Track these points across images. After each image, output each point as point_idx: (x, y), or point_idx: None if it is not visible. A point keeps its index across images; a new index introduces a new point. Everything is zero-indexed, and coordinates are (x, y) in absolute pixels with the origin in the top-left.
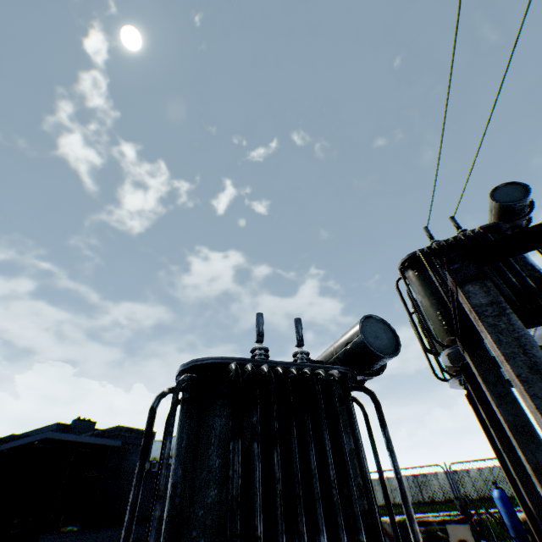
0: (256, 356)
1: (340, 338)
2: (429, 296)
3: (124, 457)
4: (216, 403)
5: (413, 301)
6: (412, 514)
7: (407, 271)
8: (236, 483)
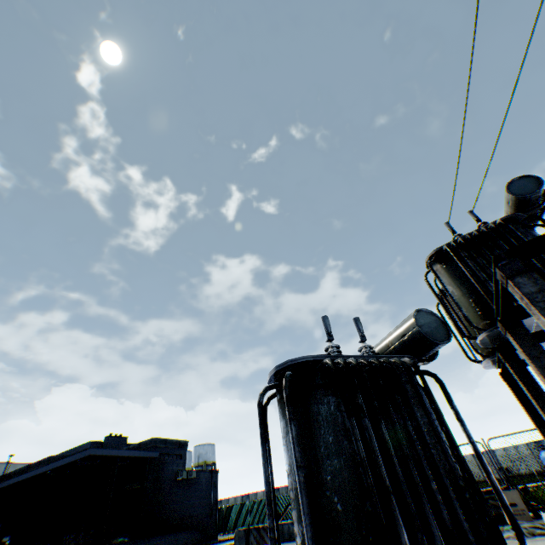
0: (330, 353)
1: (393, 331)
2: (460, 286)
3: (162, 468)
4: (316, 394)
5: (446, 292)
6: (488, 468)
7: (435, 265)
8: (362, 449)
